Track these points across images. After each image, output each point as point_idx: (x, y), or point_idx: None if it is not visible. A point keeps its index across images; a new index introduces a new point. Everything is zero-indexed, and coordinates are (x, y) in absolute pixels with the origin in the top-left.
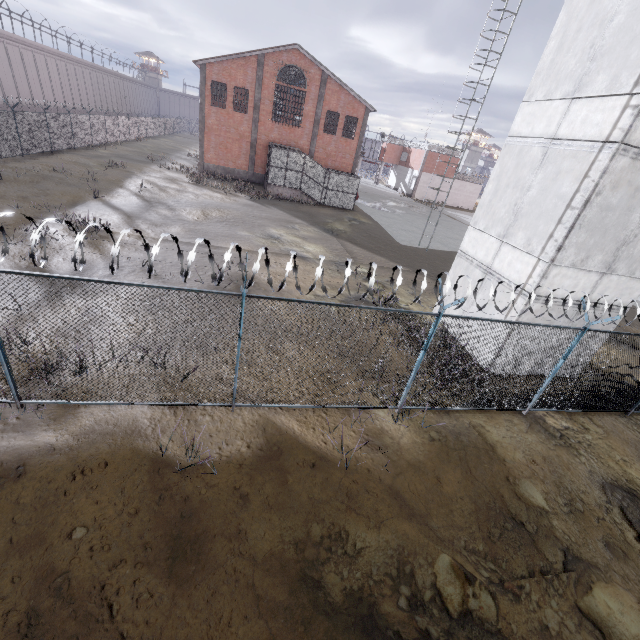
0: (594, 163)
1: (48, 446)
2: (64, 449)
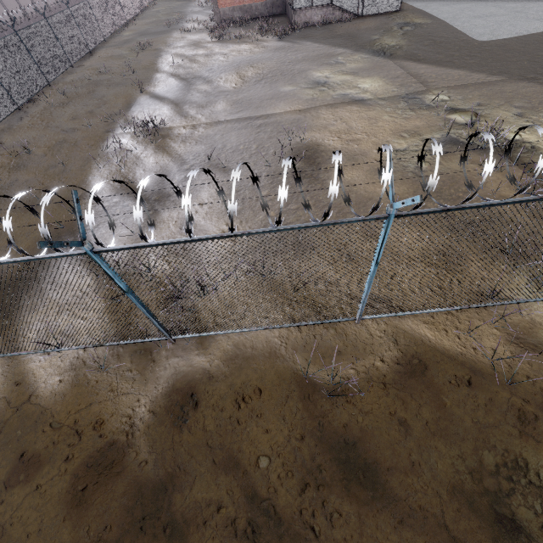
0: None
1: (207, 374)
2: (220, 377)
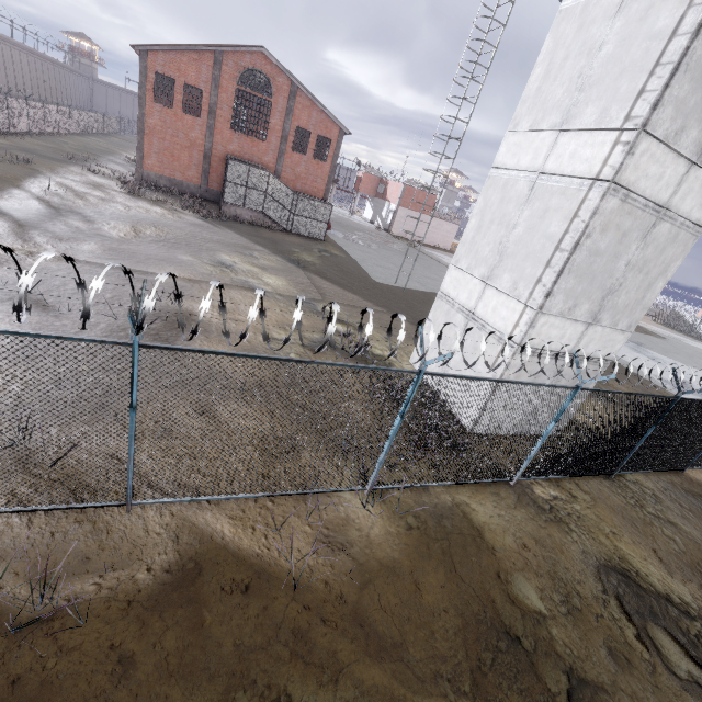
0: (584, 202)
1: None
2: None
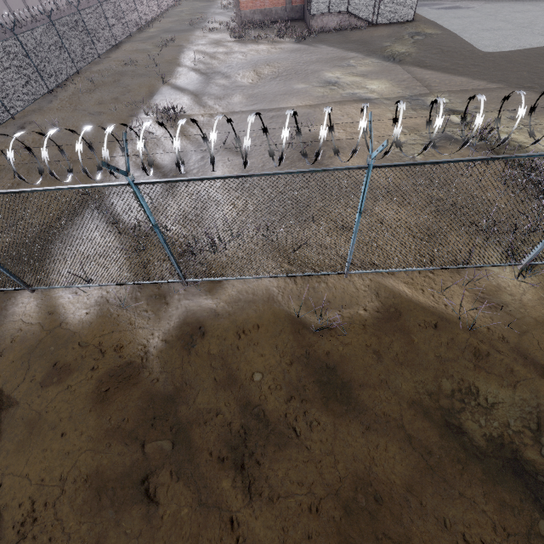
0: None
1: (213, 312)
2: (225, 315)
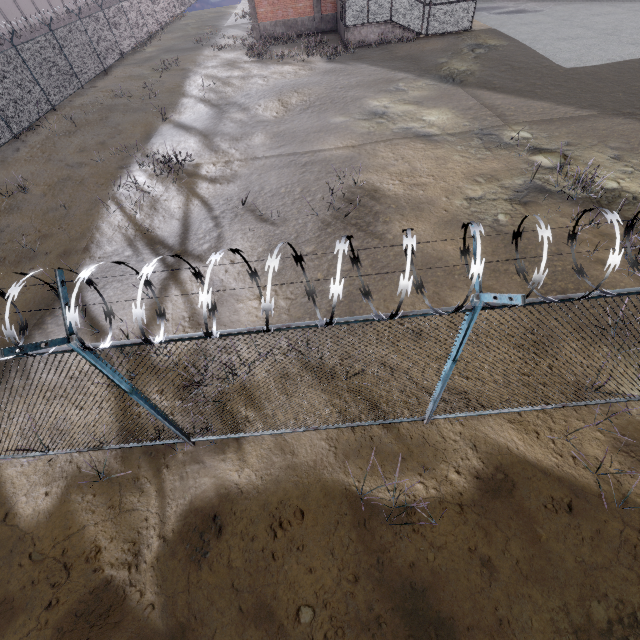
0: None
1: (234, 487)
2: (252, 492)
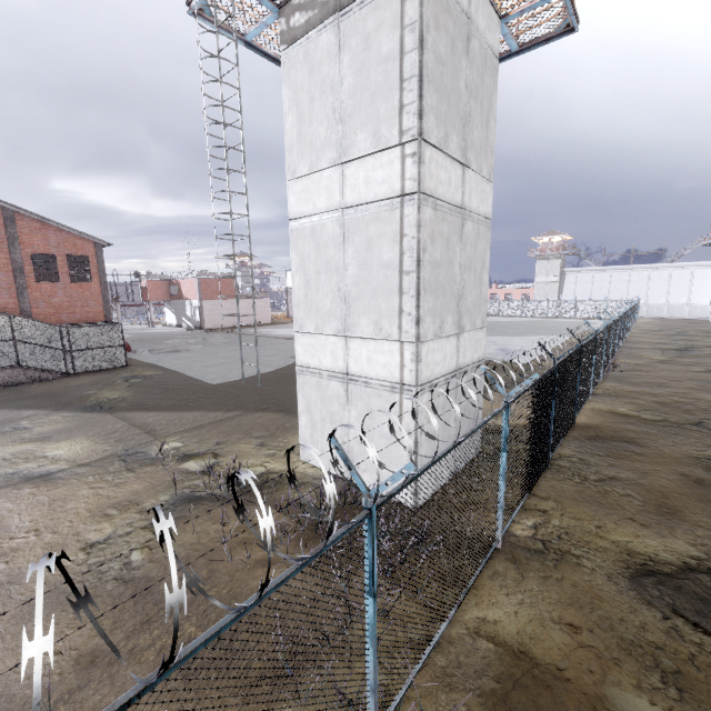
0: (403, 219)
1: None
2: None
